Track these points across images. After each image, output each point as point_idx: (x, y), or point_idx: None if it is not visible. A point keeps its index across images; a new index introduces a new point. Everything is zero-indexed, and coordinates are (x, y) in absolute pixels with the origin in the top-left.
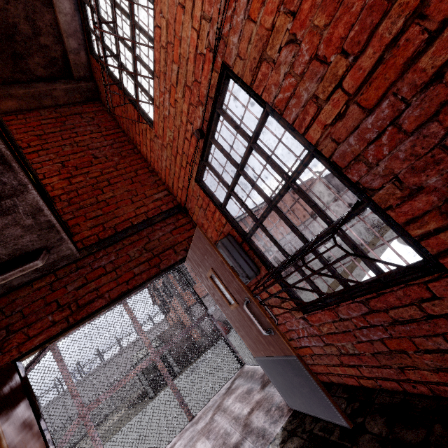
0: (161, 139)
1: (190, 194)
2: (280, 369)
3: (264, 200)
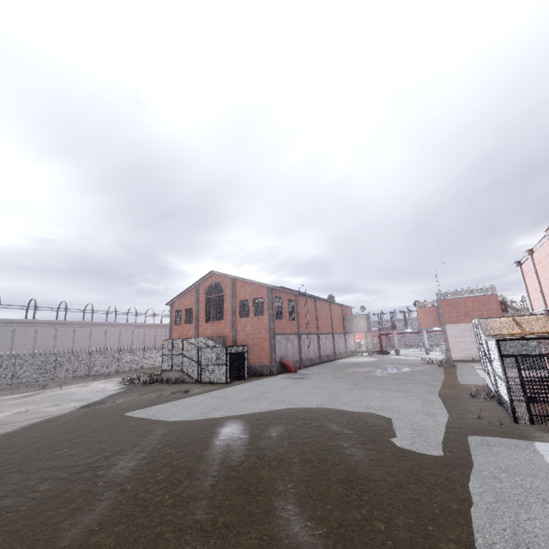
0: None
1: None
2: None
3: None
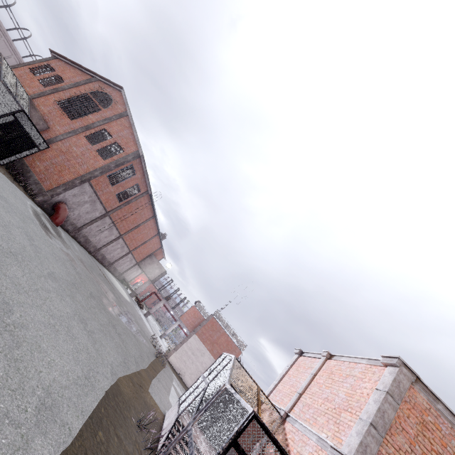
0: None
1: None
2: None
3: None
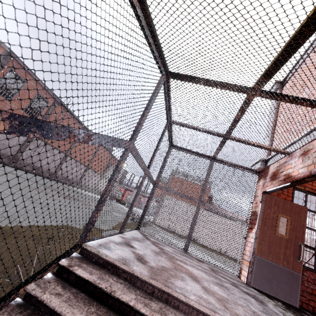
0: None
1: None
2: (276, 271)
3: None
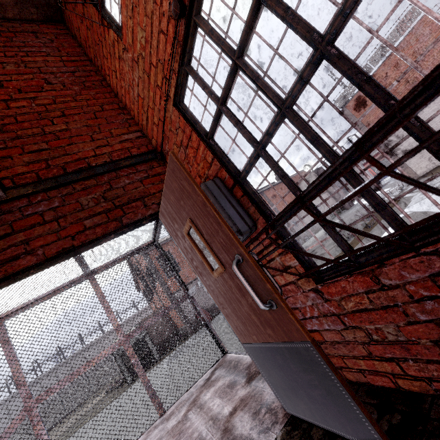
0: (131, 51)
1: (168, 129)
2: (279, 360)
3: (273, 101)
